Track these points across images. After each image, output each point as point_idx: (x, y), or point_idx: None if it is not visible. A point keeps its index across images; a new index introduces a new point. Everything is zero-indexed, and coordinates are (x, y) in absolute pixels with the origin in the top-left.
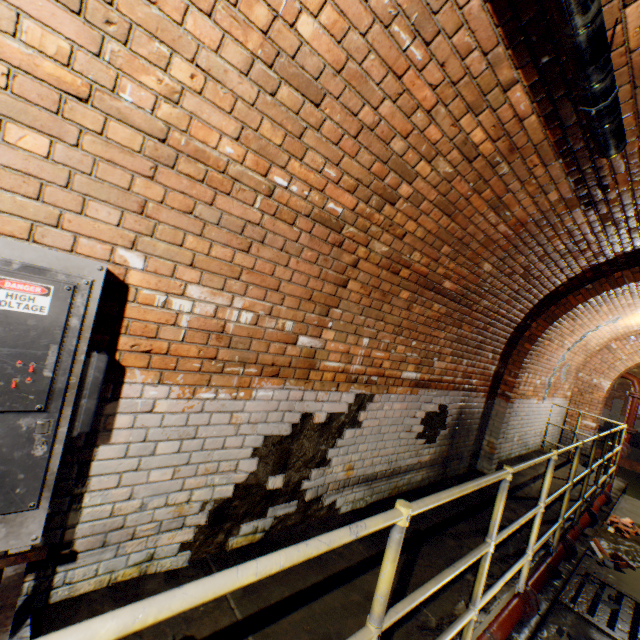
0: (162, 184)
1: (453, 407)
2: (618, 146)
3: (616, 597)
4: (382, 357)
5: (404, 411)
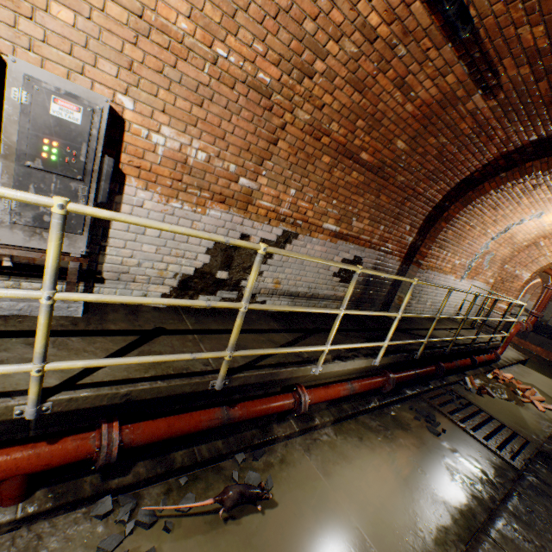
0: (142, 50)
1: (368, 262)
2: (464, 28)
3: (466, 404)
4: (306, 207)
5: (324, 254)
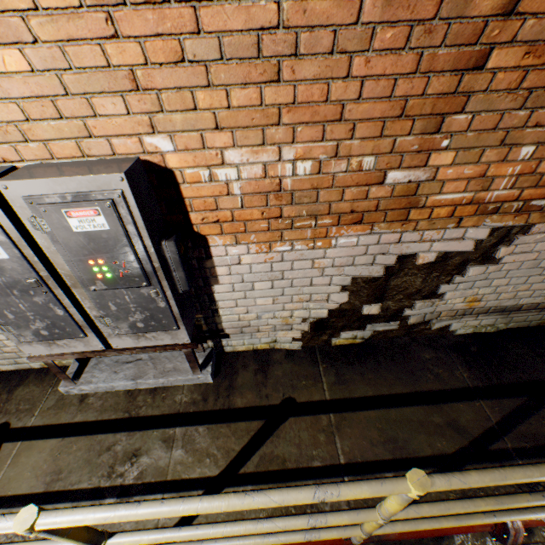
0: (130, 37)
1: None
2: None
3: None
4: None
5: None
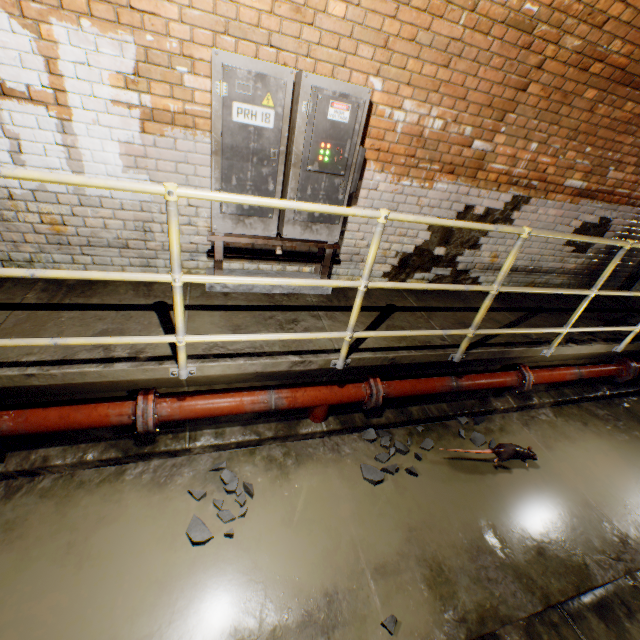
0: (399, 21)
1: (619, 224)
2: None
3: None
4: (547, 163)
5: (558, 219)
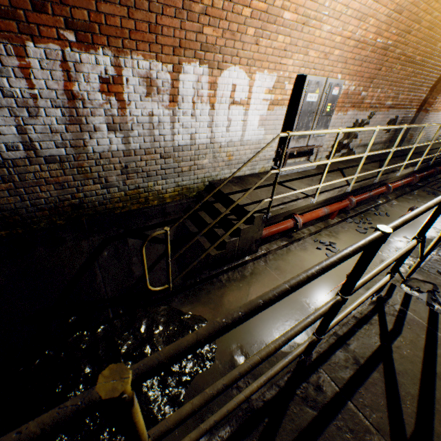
0: (352, 53)
1: (399, 117)
2: None
3: None
4: (381, 97)
5: (381, 119)
